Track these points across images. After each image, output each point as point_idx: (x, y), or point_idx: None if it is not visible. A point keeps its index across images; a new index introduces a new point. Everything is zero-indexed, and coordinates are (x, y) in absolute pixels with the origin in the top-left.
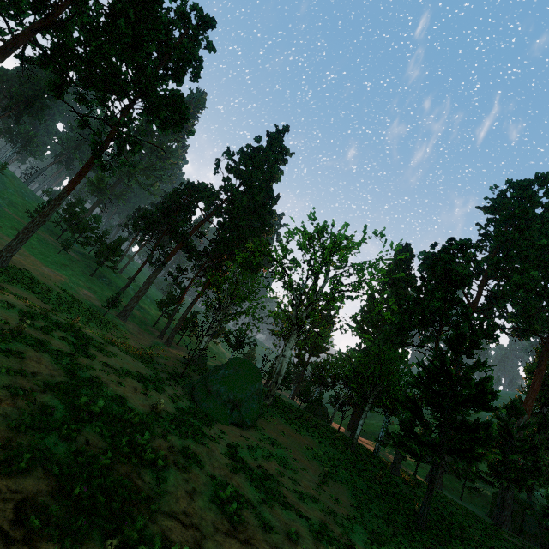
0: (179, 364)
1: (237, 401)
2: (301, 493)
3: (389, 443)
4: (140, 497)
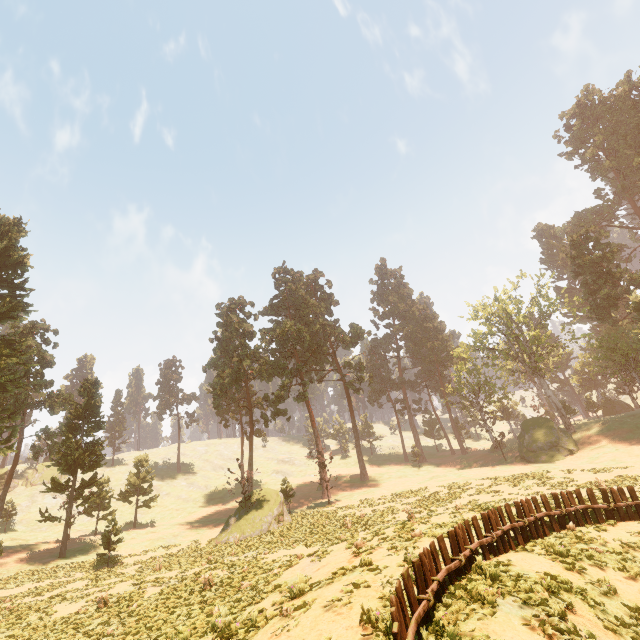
0: (492, 456)
1: (554, 443)
2: (638, 454)
3: None
4: (567, 481)
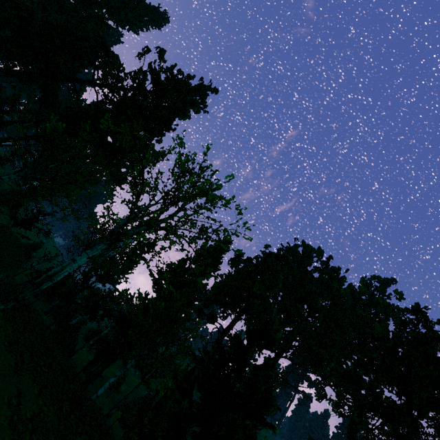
0: None
1: None
2: None
3: (134, 430)
4: None
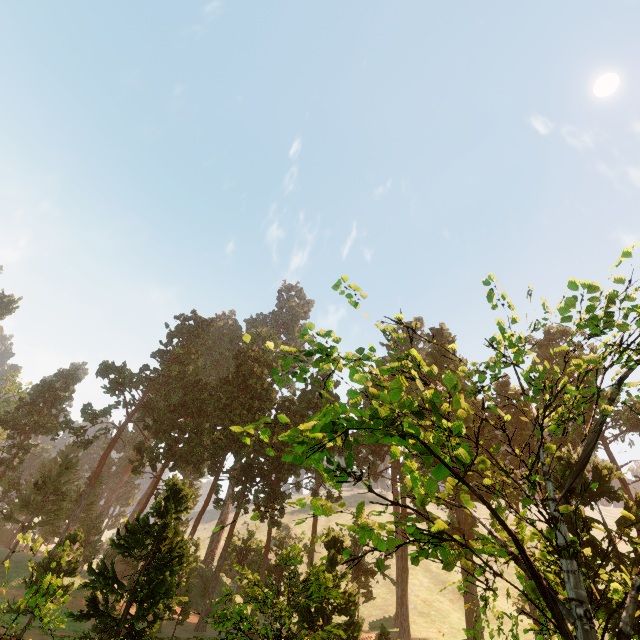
0: None
1: None
2: None
3: None
4: None
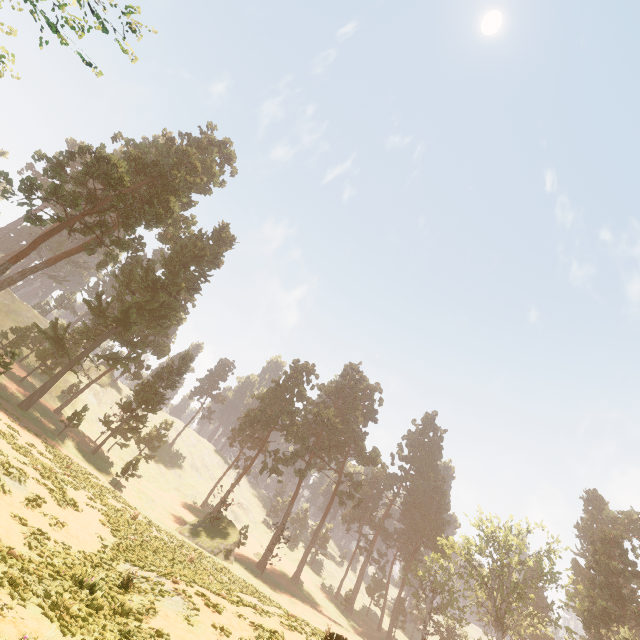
0: None
1: None
2: None
3: None
4: None
